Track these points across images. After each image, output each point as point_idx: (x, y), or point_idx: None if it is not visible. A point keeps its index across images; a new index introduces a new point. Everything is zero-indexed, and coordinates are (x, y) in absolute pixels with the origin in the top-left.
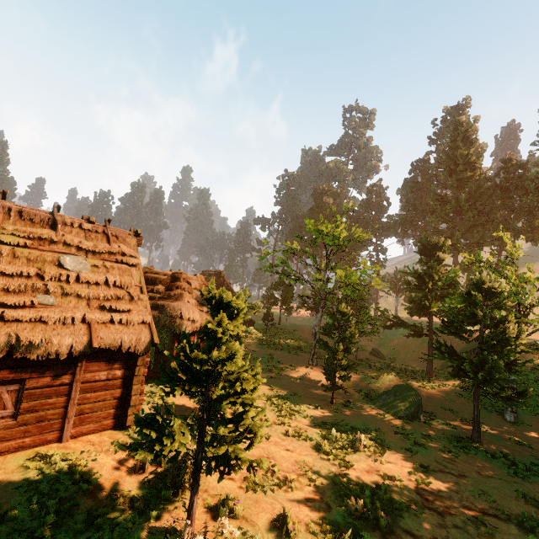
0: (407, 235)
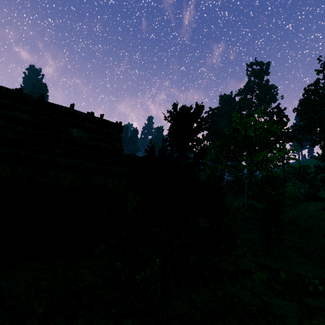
0: (305, 139)
